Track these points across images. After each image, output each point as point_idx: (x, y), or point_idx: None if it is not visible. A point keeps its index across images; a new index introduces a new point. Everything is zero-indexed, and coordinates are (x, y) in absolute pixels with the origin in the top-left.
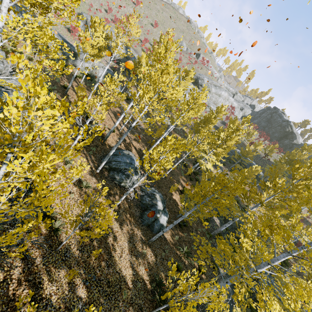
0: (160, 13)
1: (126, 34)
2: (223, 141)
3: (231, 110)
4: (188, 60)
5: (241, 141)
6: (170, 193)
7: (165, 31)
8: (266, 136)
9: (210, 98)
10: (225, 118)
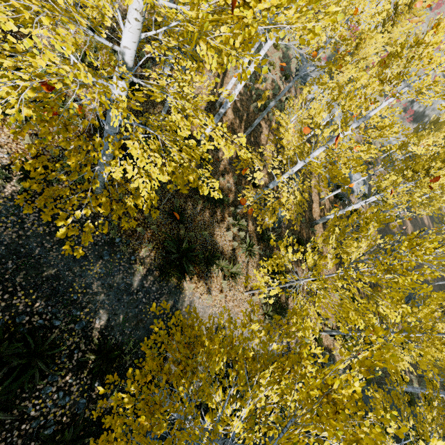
0: None
1: None
2: None
3: None
4: None
5: None
6: None
7: None
8: None
9: None
10: None
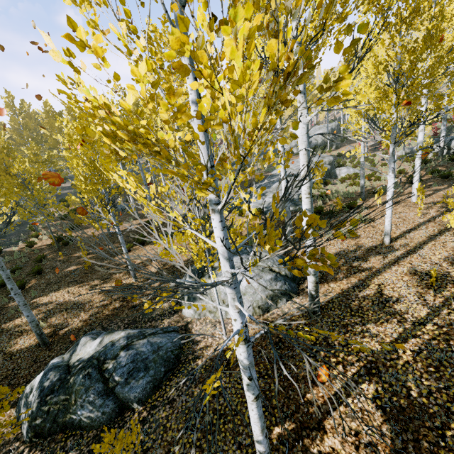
0: None
1: None
2: None
3: None
4: None
5: None
6: None
7: None
8: None
9: None
10: None
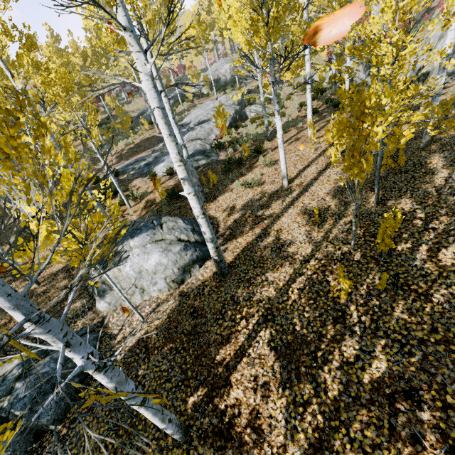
0: None
1: None
2: None
3: None
4: None
5: None
6: None
7: None
8: None
9: None
10: None
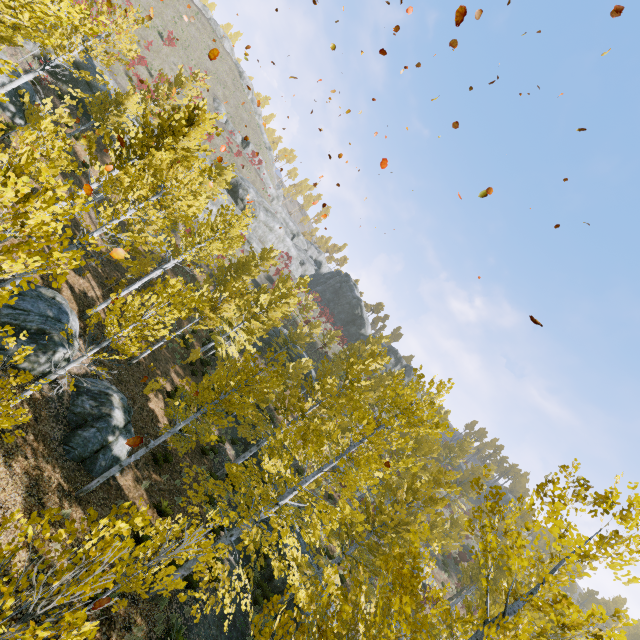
0: (183, 24)
1: (100, 36)
2: (263, 309)
3: (286, 260)
4: (227, 144)
5: (292, 316)
6: (144, 397)
7: (187, 65)
8: (329, 315)
9: (254, 229)
10: (275, 272)
